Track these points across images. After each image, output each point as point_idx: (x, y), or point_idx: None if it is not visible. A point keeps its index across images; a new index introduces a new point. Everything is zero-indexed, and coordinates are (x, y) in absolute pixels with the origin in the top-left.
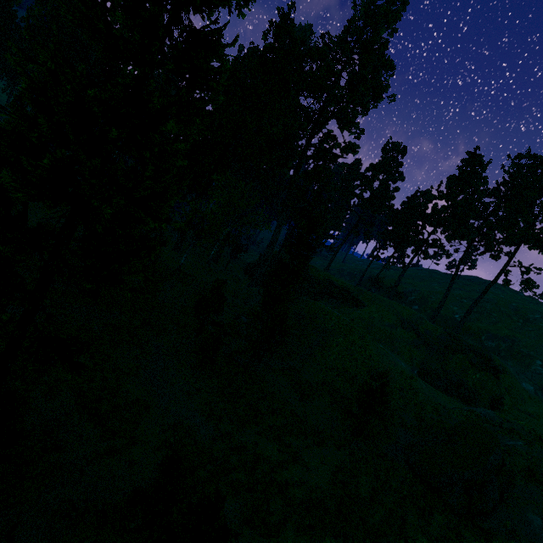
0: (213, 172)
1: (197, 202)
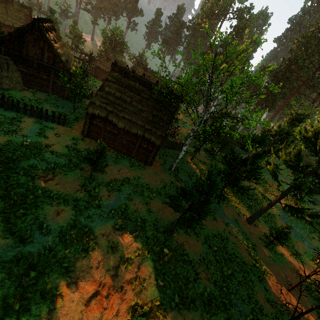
0: (289, 98)
1: (272, 117)
